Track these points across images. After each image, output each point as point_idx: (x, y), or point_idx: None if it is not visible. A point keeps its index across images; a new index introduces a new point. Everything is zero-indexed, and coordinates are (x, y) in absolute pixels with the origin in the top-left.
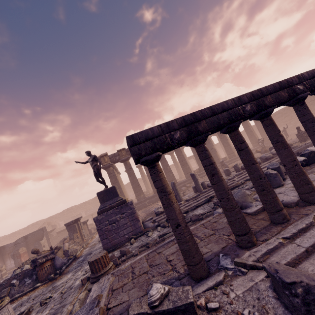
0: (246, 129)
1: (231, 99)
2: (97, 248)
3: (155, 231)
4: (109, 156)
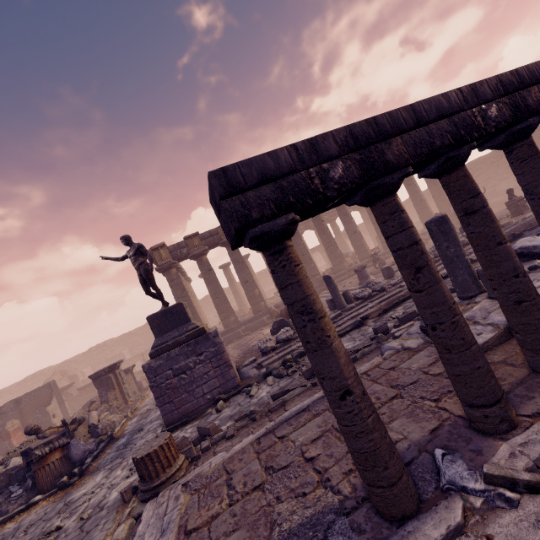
0: (413, 197)
1: (455, 89)
2: (153, 418)
3: (264, 385)
4: (168, 249)
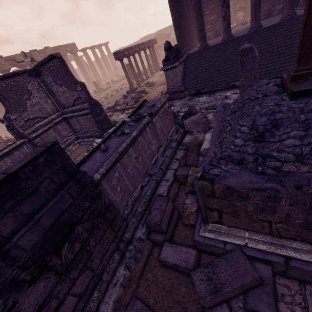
0: (104, 59)
1: (134, 45)
2: None
3: None
4: None
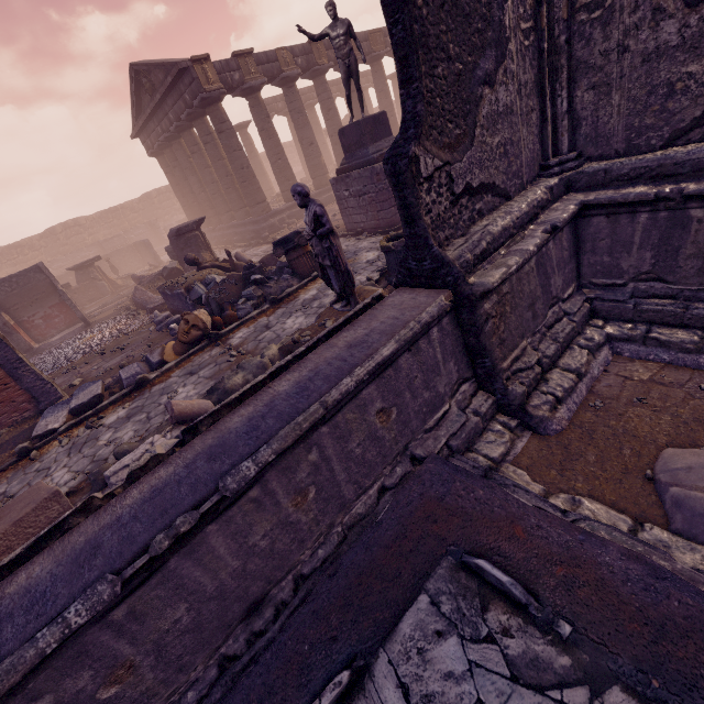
0: None
1: None
2: None
3: None
4: (214, 66)
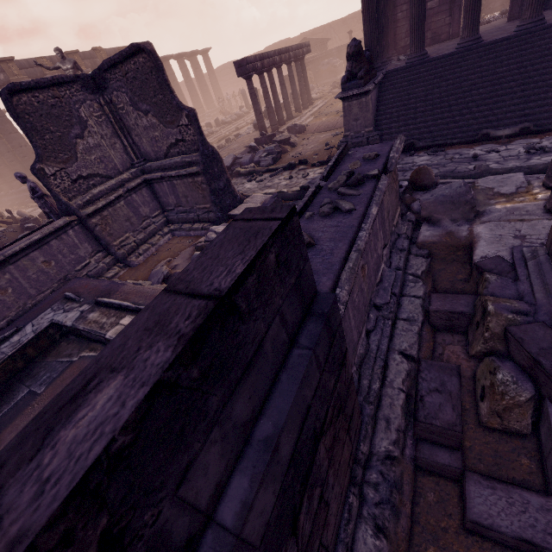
0: (200, 81)
1: (273, 51)
2: None
3: None
4: None
